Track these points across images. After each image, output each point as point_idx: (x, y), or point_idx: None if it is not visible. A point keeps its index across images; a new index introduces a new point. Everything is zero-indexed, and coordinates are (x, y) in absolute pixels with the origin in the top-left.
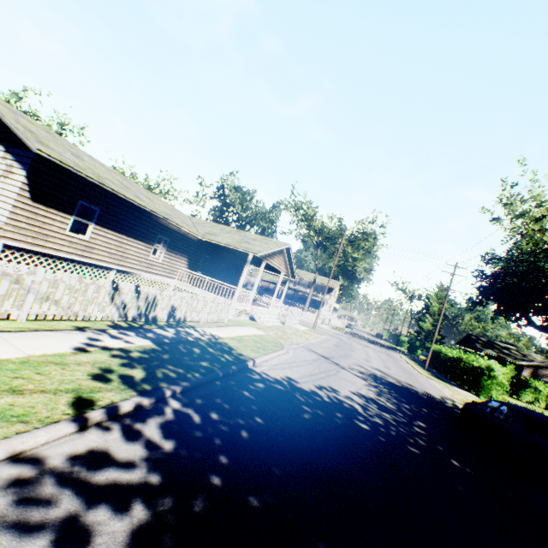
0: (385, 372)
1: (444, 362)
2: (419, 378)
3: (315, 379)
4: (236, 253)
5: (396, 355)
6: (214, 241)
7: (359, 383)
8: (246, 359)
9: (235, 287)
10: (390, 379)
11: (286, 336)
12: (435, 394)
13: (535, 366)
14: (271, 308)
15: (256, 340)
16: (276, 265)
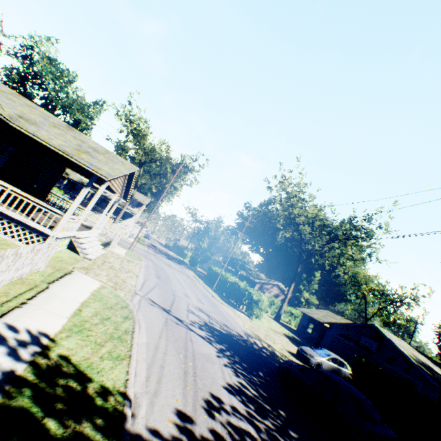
0: (207, 313)
1: (224, 284)
2: (220, 309)
3: (195, 386)
4: (65, 159)
5: (189, 273)
6: (36, 136)
7: (214, 355)
8: (119, 407)
9: (62, 213)
10: (216, 325)
11: (120, 279)
12: (241, 332)
13: (262, 283)
14: (93, 231)
15: (100, 313)
16: (115, 186)
